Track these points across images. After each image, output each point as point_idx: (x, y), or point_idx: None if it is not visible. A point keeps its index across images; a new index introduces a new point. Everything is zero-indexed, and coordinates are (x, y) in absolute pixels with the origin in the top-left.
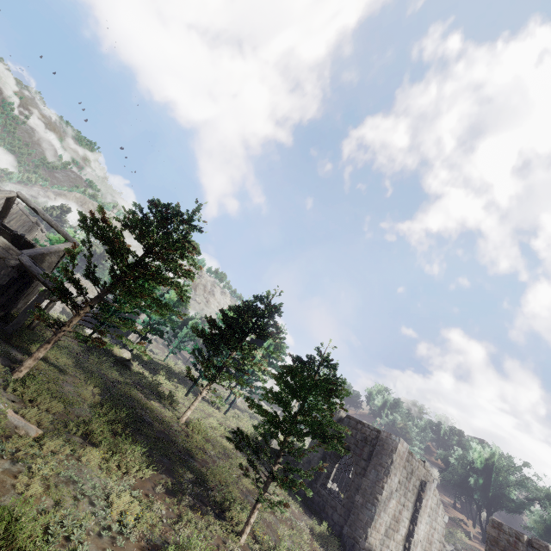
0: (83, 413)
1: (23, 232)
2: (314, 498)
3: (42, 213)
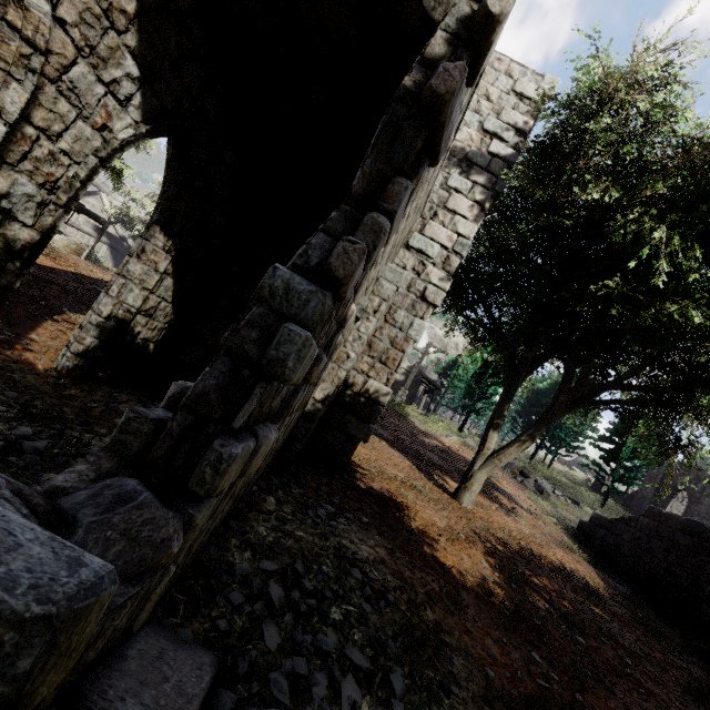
0: None
1: None
2: None
3: None
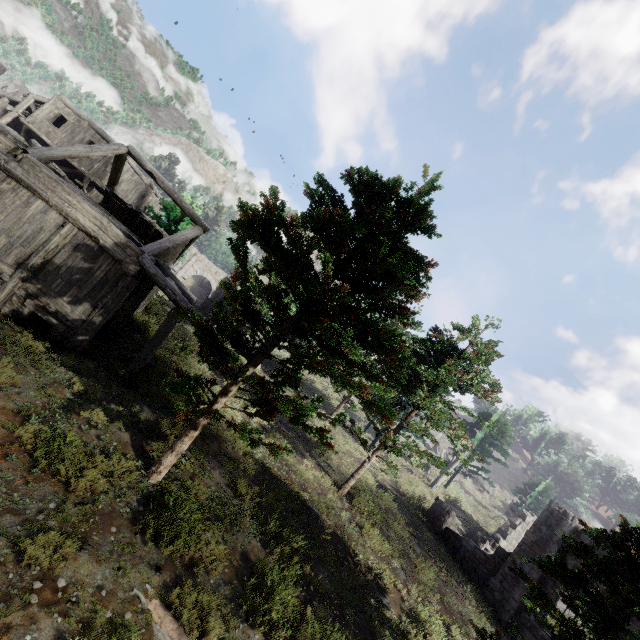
0: (246, 542)
1: (136, 197)
2: (525, 635)
3: (161, 181)
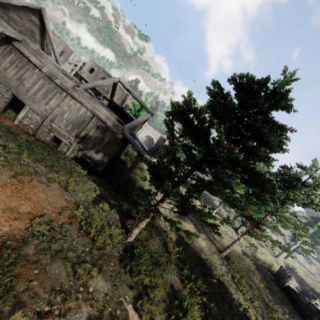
0: (172, 278)
1: (121, 101)
2: None
3: (132, 92)
